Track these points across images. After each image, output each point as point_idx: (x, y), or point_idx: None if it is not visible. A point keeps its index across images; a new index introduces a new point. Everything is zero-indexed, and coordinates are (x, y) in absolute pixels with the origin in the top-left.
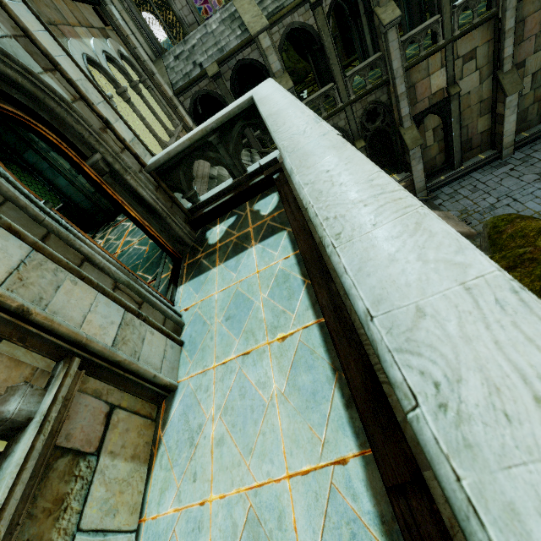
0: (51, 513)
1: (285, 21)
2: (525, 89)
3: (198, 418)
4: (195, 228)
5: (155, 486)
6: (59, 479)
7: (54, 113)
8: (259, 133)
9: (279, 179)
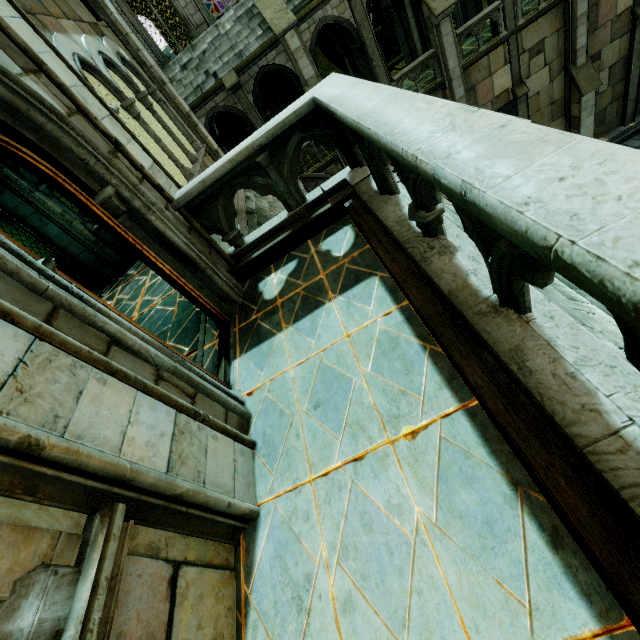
0: None
1: (315, 16)
2: (602, 85)
3: (301, 563)
4: (242, 279)
5: None
6: None
7: (44, 132)
8: None
9: (354, 208)
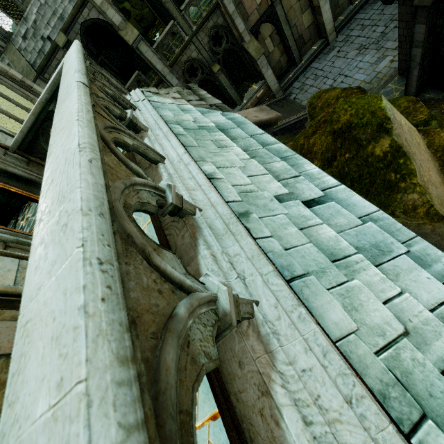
0: None
1: None
2: None
3: None
4: None
5: None
6: None
7: None
8: (129, 85)
9: None
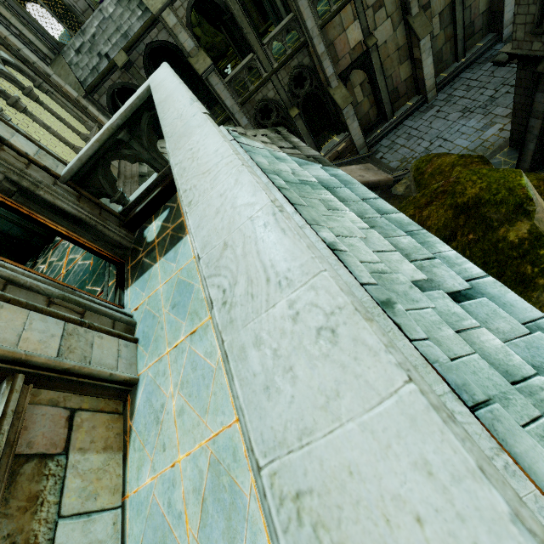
0: (28, 509)
1: None
2: (435, 30)
3: (160, 399)
4: (132, 230)
5: (133, 466)
6: (29, 481)
7: None
8: None
9: None
